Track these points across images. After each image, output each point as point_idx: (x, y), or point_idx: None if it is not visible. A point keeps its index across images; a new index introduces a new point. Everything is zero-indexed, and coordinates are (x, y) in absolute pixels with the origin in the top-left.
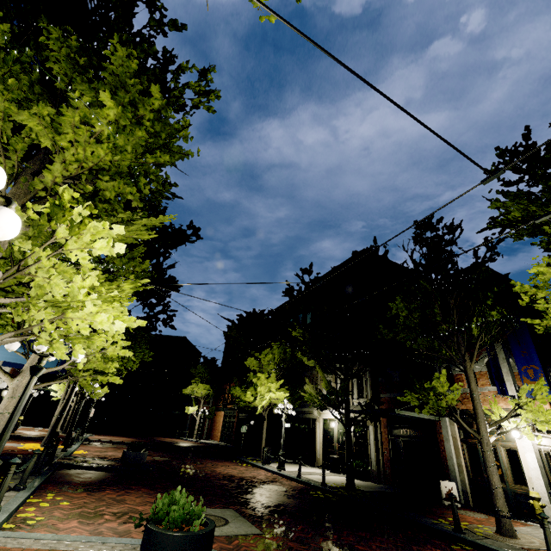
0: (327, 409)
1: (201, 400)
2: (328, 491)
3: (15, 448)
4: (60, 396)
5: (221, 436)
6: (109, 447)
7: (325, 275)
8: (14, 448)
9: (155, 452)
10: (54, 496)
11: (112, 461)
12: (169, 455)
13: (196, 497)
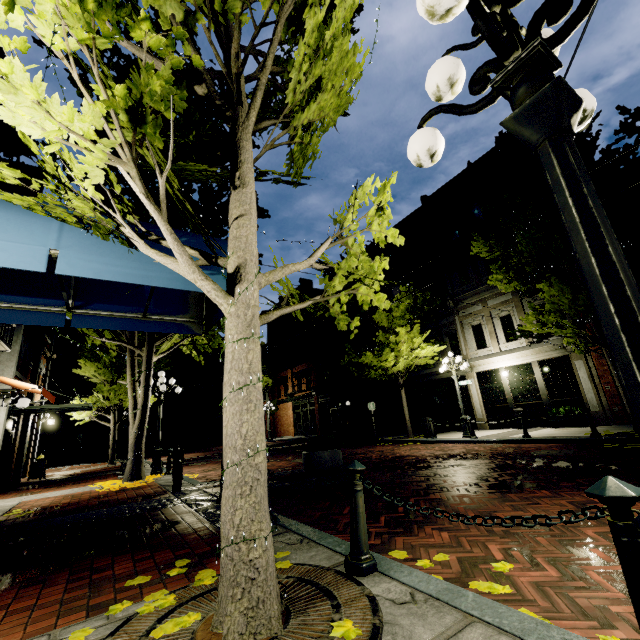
0: (487, 358)
1: None
2: (626, 439)
3: (91, 493)
4: (88, 418)
5: (296, 430)
6: (202, 464)
7: (443, 188)
8: (89, 493)
9: (270, 457)
10: (411, 555)
11: (278, 473)
12: (294, 455)
13: (565, 485)
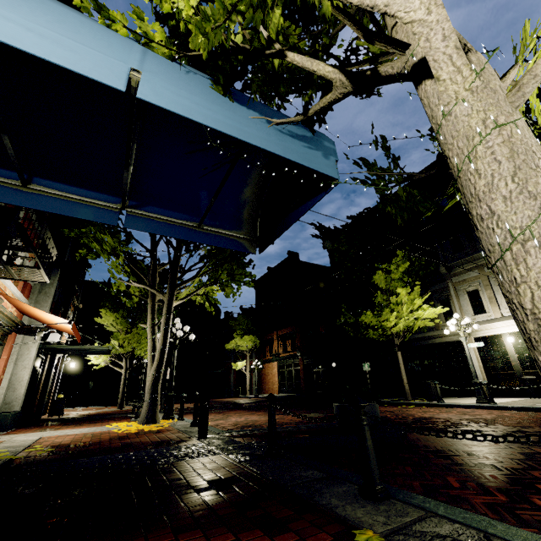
0: (488, 323)
1: (247, 354)
2: None
3: (109, 433)
4: (103, 363)
5: (280, 388)
6: None
7: (432, 164)
8: (108, 433)
9: None
10: None
11: (303, 426)
12: (295, 410)
13: None
